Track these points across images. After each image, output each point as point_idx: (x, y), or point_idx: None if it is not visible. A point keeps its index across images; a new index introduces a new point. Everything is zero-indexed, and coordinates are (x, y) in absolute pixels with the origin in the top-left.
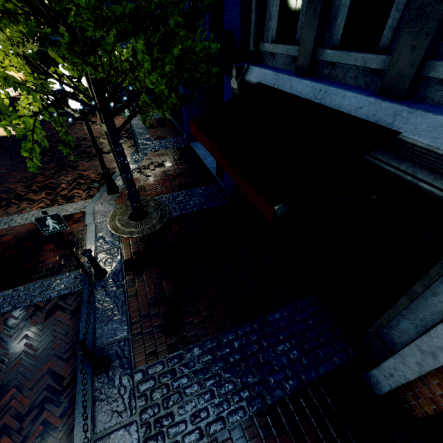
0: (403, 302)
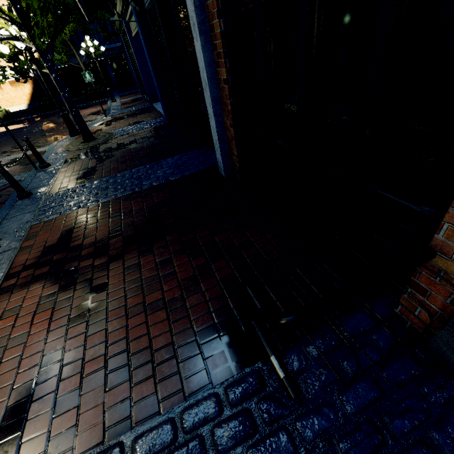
0: None
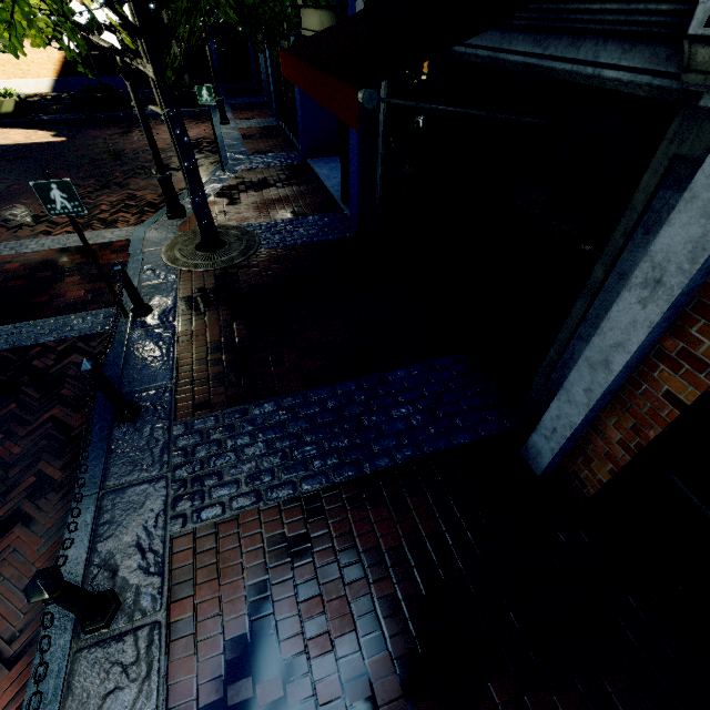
0: (579, 308)
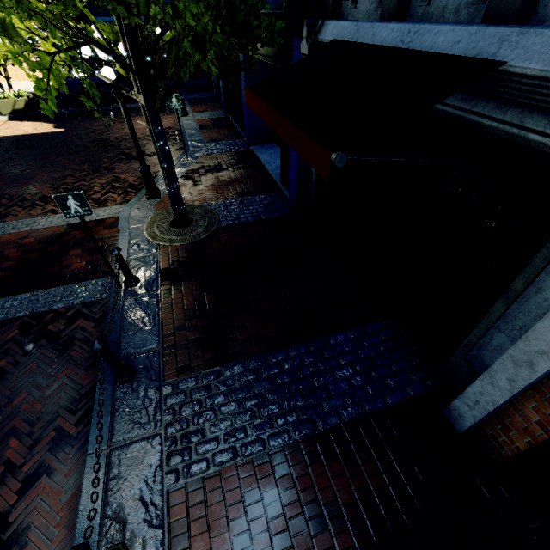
0: (499, 308)
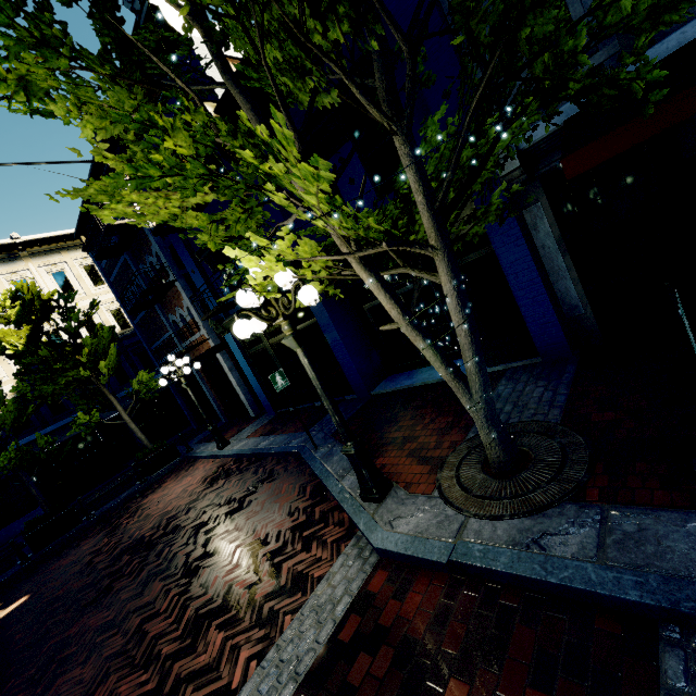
0: None
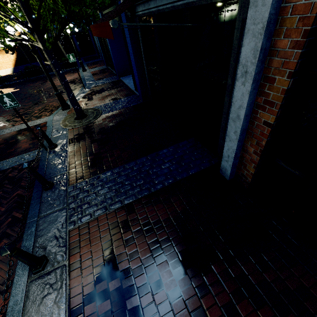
0: (227, 100)
